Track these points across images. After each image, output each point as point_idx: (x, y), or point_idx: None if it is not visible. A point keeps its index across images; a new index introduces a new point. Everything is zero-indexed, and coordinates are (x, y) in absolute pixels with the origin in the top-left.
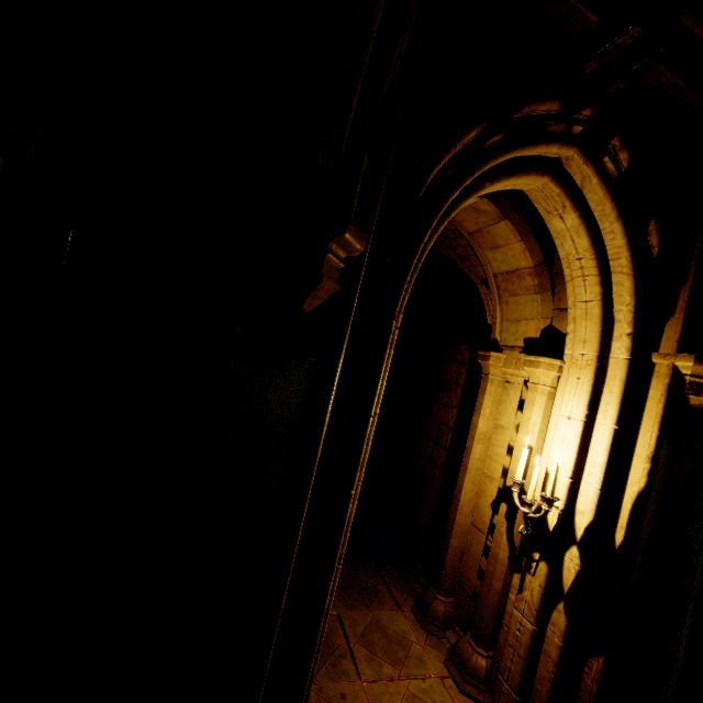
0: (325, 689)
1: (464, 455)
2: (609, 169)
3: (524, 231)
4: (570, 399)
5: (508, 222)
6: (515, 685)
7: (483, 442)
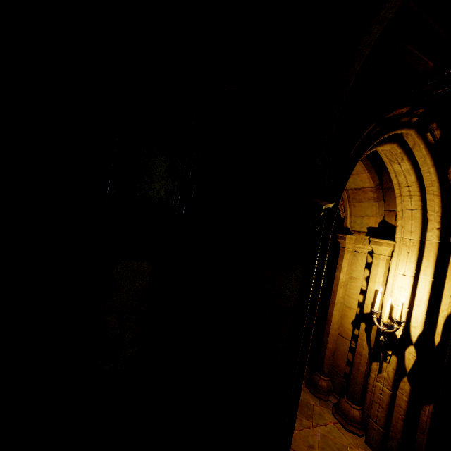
0: None
1: (331, 295)
2: (429, 139)
3: (369, 167)
4: (404, 264)
5: (360, 162)
6: (382, 424)
7: (344, 287)
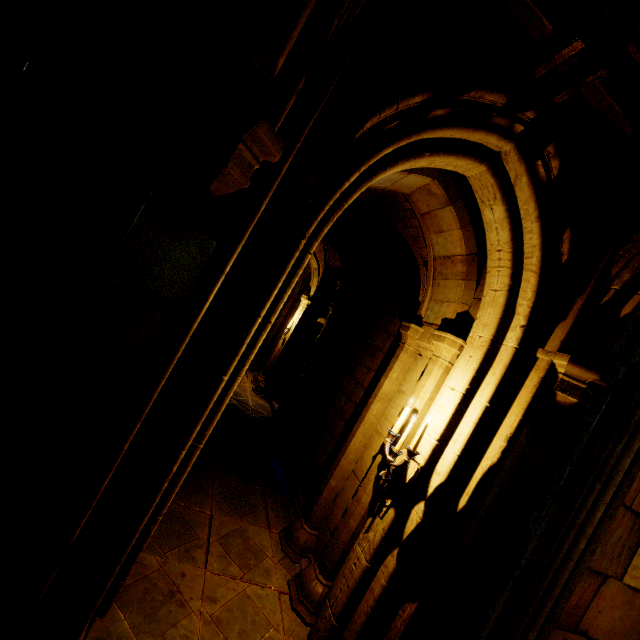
0: (170, 564)
1: (364, 409)
2: (540, 173)
3: (465, 220)
4: (459, 373)
5: (452, 208)
6: (337, 611)
7: (383, 401)
